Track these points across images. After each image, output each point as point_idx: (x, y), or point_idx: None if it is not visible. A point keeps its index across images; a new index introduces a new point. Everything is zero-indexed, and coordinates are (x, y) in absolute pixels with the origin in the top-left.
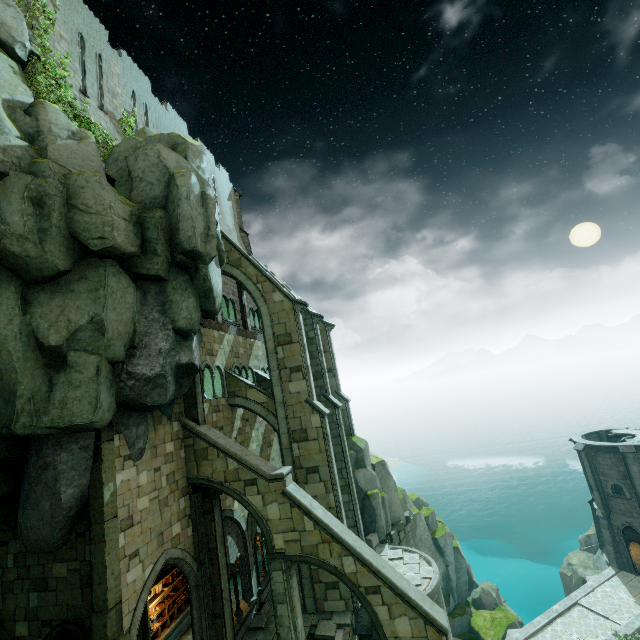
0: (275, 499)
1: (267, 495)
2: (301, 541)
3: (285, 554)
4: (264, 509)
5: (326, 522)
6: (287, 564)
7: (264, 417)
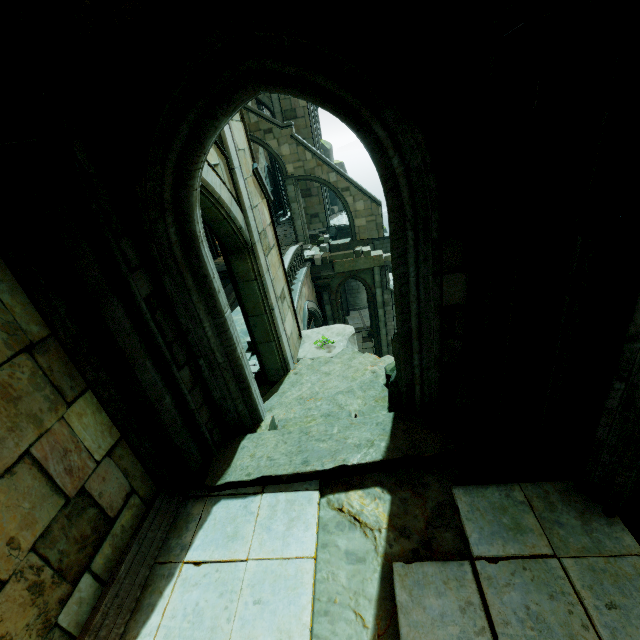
0: (286, 142)
1: (280, 139)
2: (304, 167)
3: (294, 176)
4: (279, 149)
5: (320, 154)
6: (296, 182)
7: (260, 99)
